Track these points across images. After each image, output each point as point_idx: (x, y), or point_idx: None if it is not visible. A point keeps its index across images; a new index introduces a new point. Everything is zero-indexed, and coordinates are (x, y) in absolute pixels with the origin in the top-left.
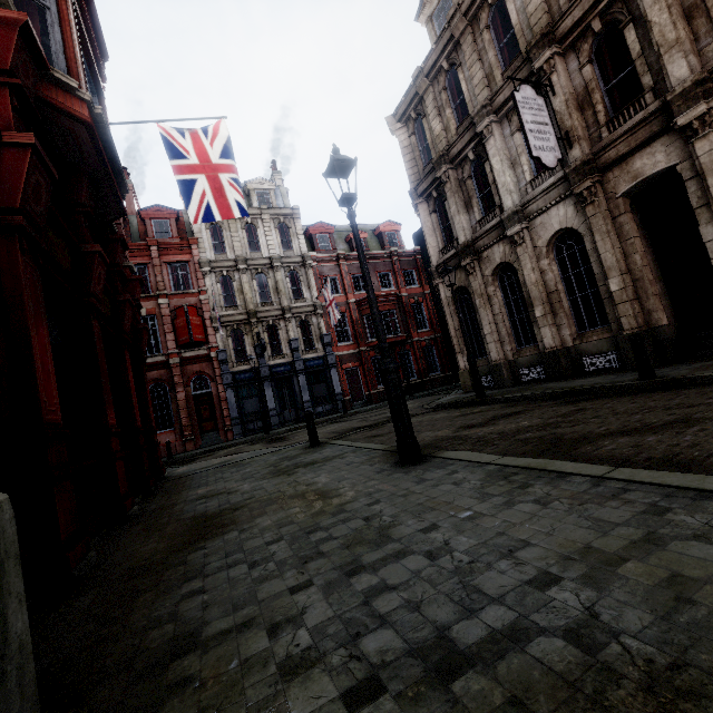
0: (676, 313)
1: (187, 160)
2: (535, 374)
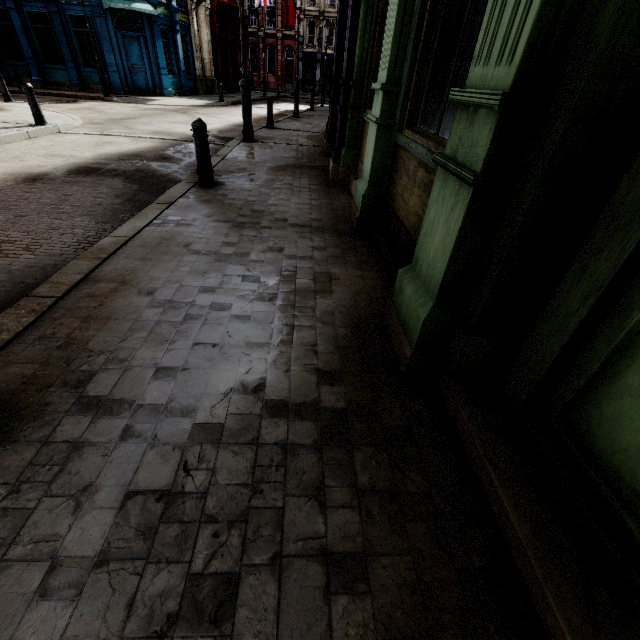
0: None
1: None
2: None
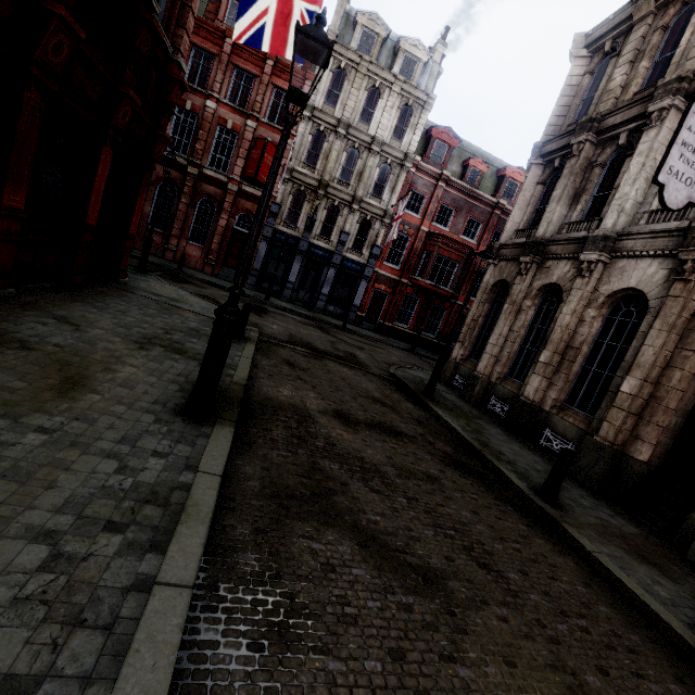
0: (668, 458)
1: None
2: (500, 410)
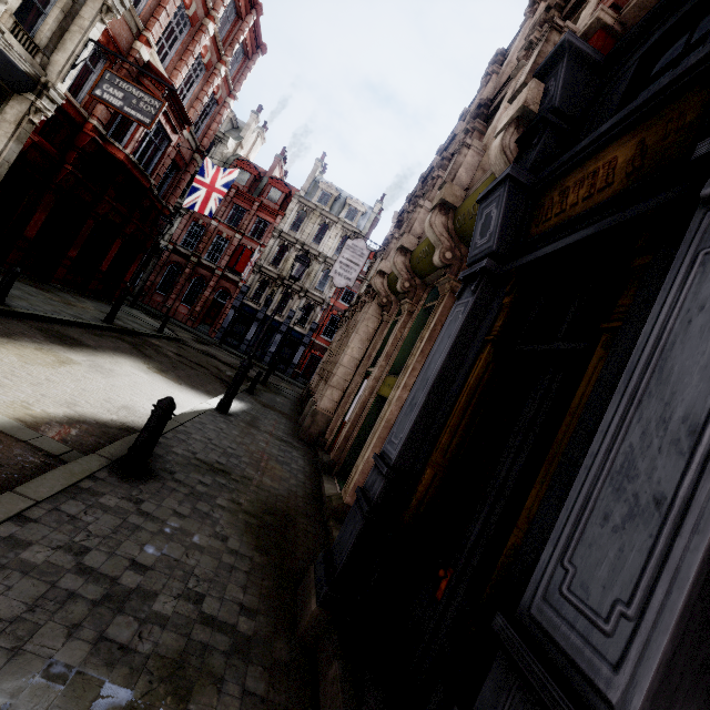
0: None
1: (205, 180)
2: None
